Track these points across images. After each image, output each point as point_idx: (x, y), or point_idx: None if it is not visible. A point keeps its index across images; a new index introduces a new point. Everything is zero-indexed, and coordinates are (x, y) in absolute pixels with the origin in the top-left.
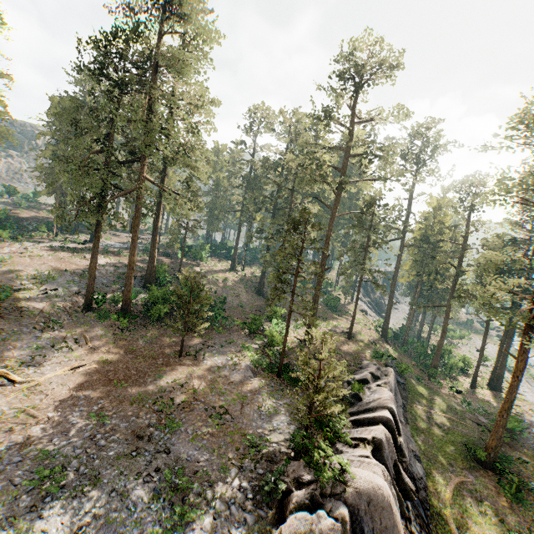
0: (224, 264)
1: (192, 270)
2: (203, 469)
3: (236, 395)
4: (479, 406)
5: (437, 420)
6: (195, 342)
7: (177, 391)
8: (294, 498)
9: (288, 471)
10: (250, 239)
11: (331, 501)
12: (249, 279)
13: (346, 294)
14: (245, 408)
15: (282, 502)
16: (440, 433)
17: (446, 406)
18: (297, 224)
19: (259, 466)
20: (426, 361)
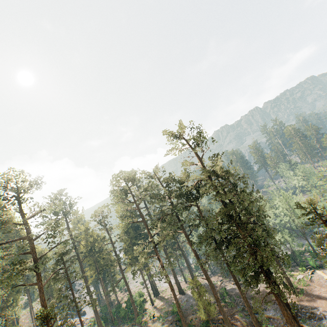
0: None
1: None
2: None
3: None
4: (164, 313)
5: None
6: None
7: None
8: None
9: None
10: None
11: None
12: None
13: None
14: None
15: None
16: None
17: None
18: None
19: None
20: (129, 315)
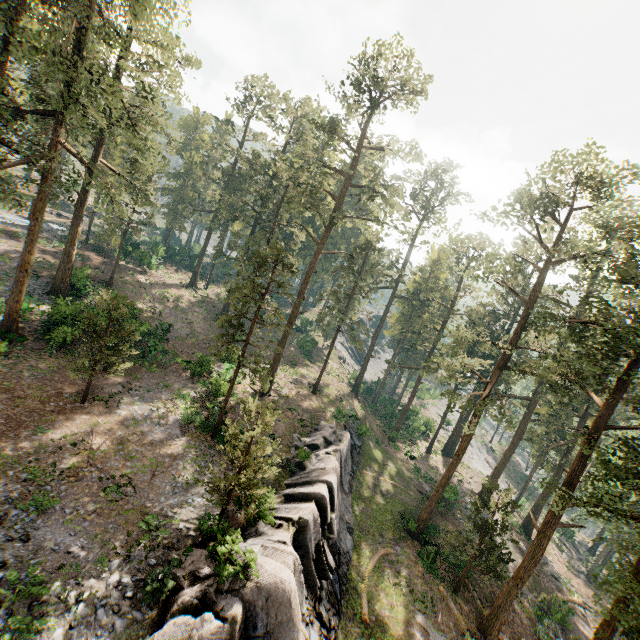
0: (181, 277)
1: (132, 279)
2: (71, 563)
3: (149, 461)
4: (427, 474)
5: (383, 488)
6: (112, 382)
7: (65, 452)
8: (182, 598)
9: (186, 563)
10: (218, 255)
11: (227, 597)
12: (211, 303)
13: (326, 337)
14: (157, 478)
15: (168, 600)
16: (382, 502)
17: (397, 472)
18: (264, 262)
19: (153, 555)
20: (392, 422)
